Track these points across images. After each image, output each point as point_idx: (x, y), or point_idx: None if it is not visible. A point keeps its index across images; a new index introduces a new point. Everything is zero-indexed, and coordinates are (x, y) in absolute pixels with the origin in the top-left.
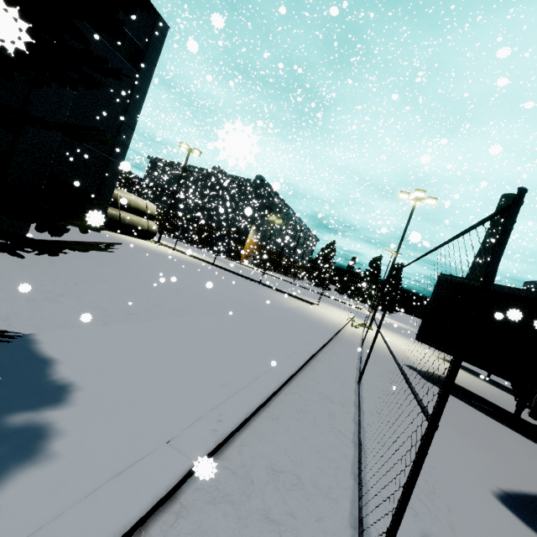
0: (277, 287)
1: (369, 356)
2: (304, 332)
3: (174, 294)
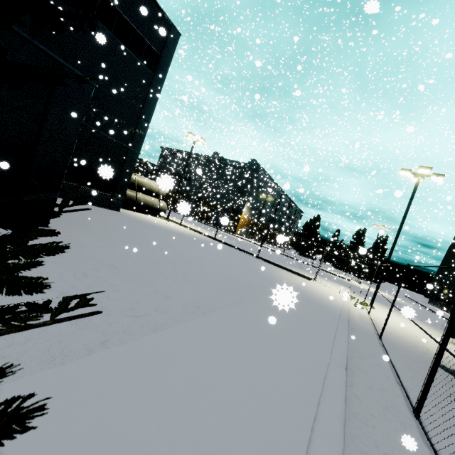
0: (272, 260)
1: (431, 382)
2: (320, 325)
3: (183, 280)
